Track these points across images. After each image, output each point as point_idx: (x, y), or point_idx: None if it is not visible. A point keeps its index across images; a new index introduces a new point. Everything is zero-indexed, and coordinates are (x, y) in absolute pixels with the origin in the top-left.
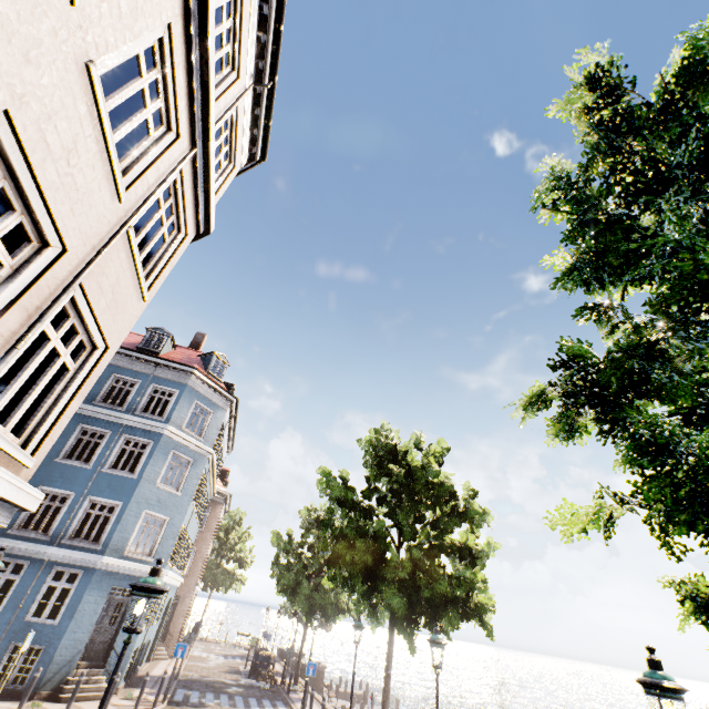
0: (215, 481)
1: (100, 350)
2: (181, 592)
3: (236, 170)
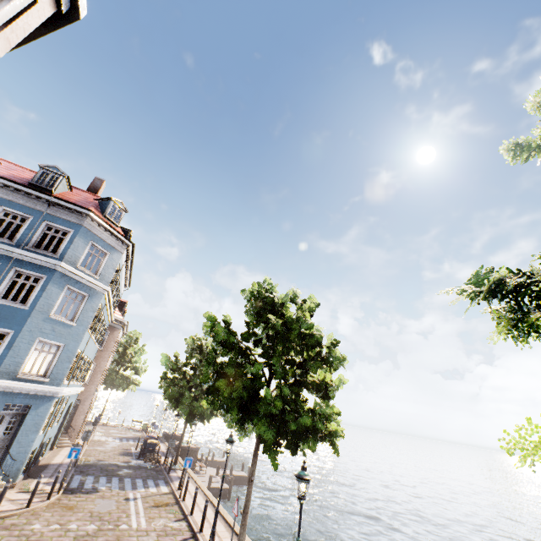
0: (112, 312)
1: None
2: (82, 396)
3: None
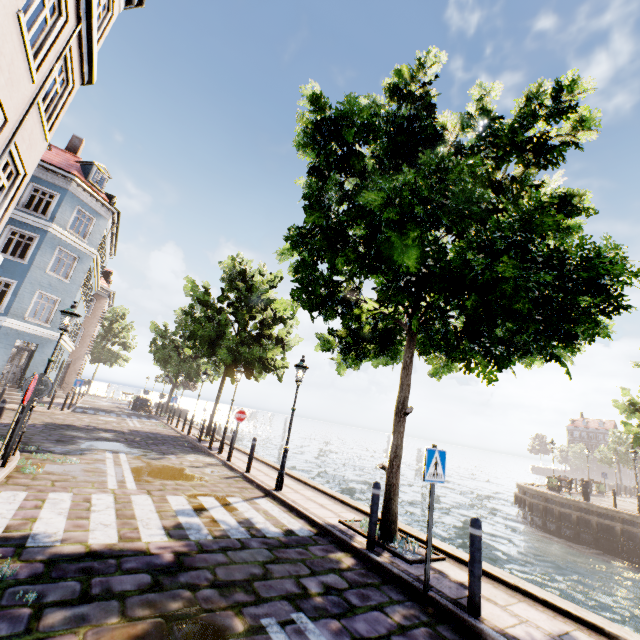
0: (99, 278)
1: (22, 176)
2: (73, 357)
3: (114, 17)
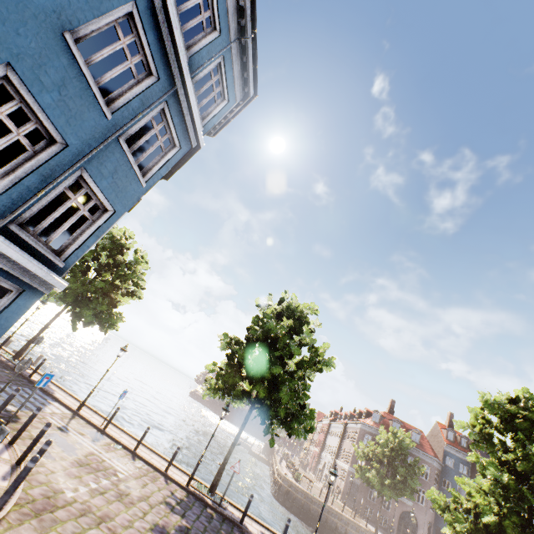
0: None
1: None
2: None
3: None
